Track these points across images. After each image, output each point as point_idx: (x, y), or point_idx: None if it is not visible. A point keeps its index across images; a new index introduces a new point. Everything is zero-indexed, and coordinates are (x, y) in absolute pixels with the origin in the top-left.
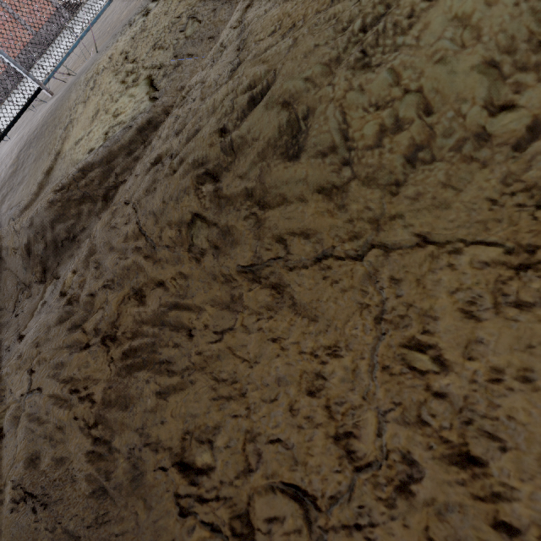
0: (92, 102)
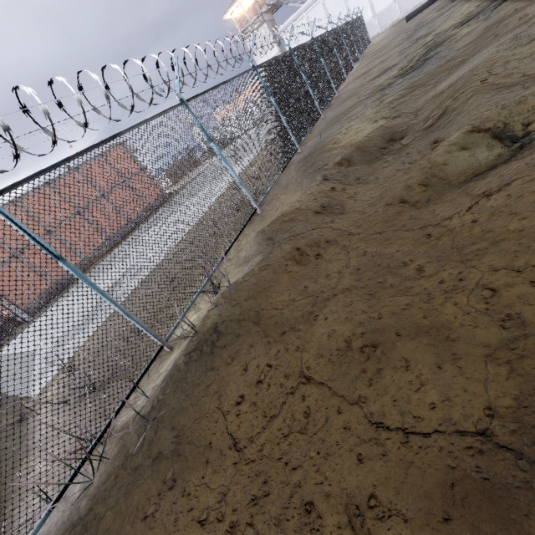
0: (350, 132)
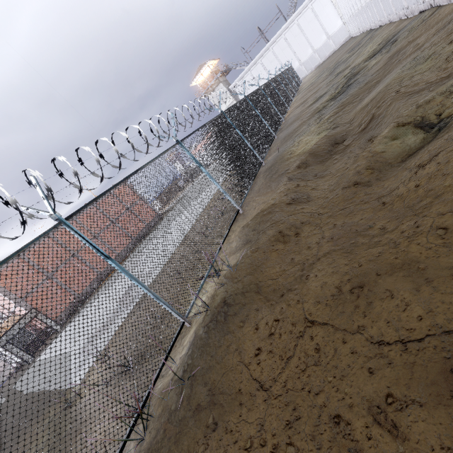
0: (301, 144)
